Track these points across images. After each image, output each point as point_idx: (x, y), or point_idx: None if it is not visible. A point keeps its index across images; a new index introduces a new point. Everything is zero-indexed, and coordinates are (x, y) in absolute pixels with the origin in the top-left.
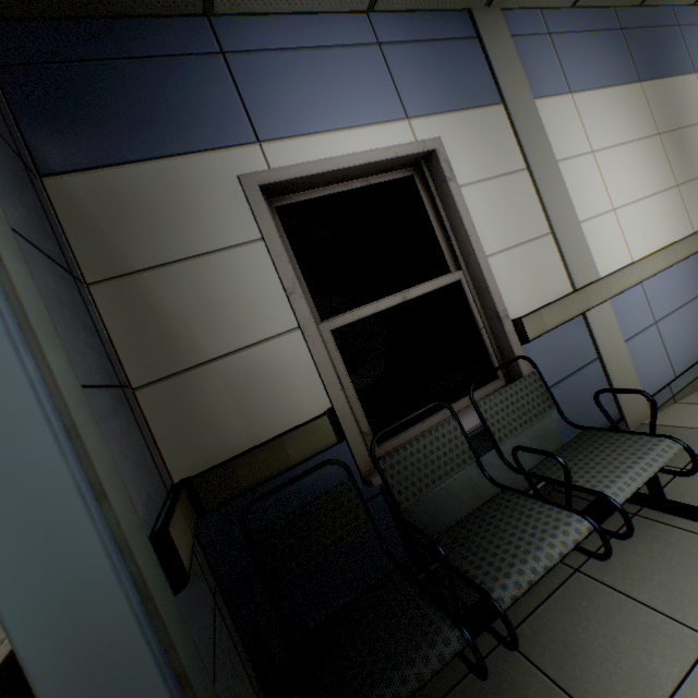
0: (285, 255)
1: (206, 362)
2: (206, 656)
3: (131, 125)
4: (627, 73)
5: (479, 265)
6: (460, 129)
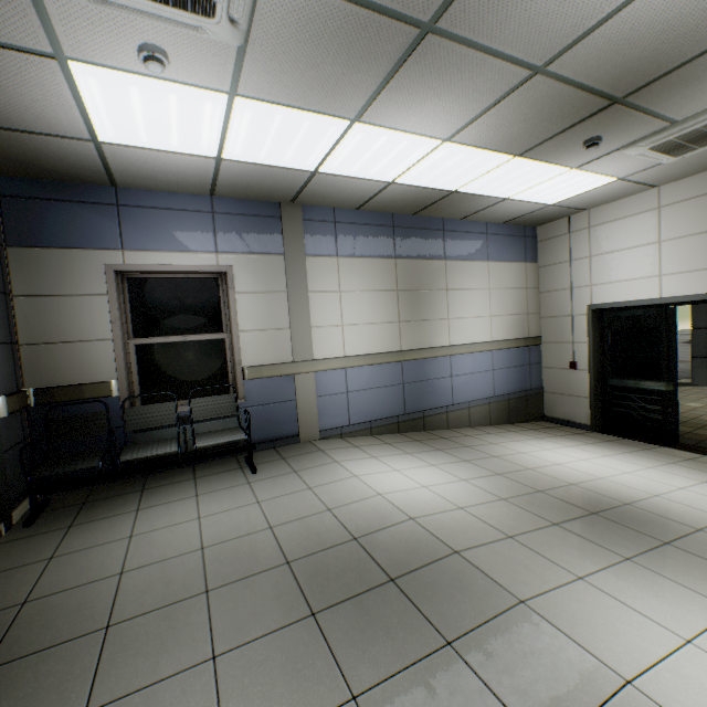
0: (117, 305)
1: (59, 343)
2: (7, 444)
3: (58, 231)
4: (388, 252)
5: (233, 335)
6: (250, 263)
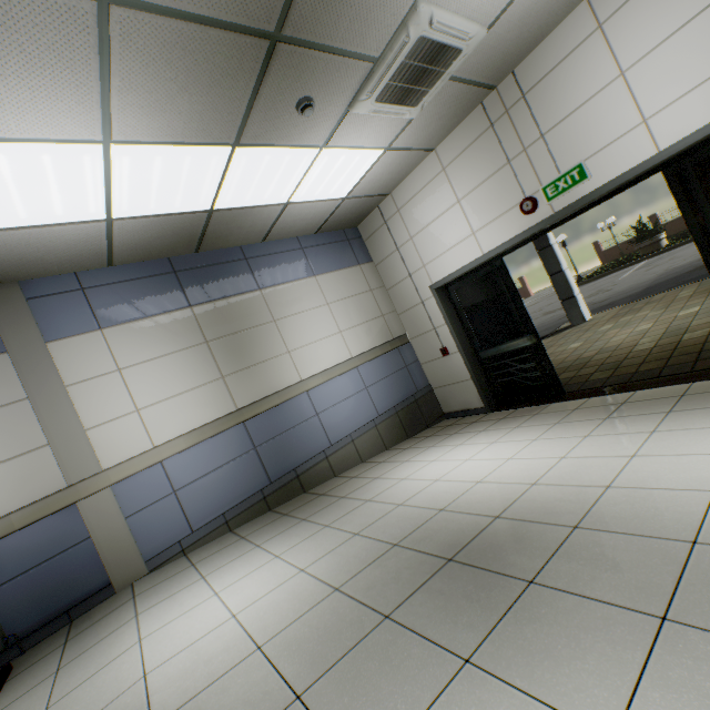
0: None
1: None
2: None
3: None
4: (177, 302)
5: None
6: None
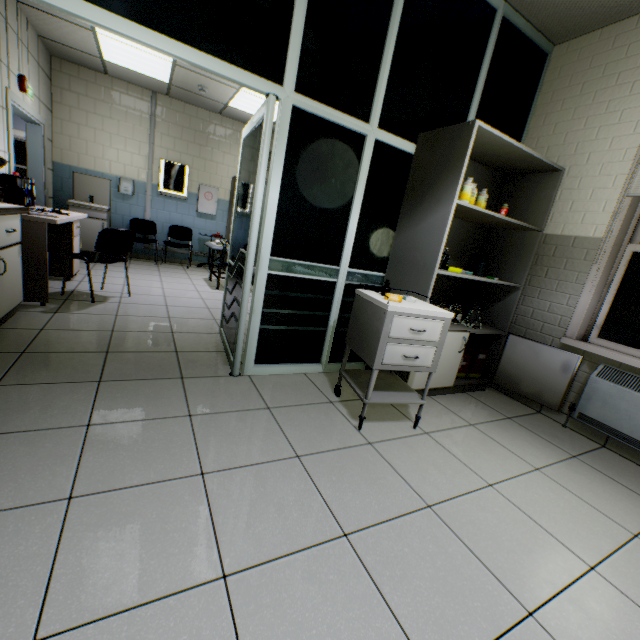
0: None
1: None
2: None
3: None
4: None
5: None
6: None
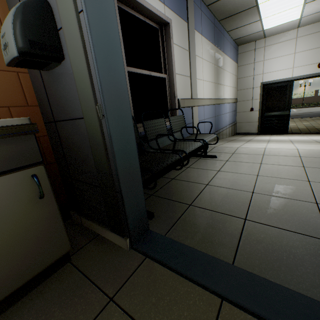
0: (120, 25)
1: None
2: None
3: None
4: (213, 40)
5: (173, 75)
6: (176, 22)
